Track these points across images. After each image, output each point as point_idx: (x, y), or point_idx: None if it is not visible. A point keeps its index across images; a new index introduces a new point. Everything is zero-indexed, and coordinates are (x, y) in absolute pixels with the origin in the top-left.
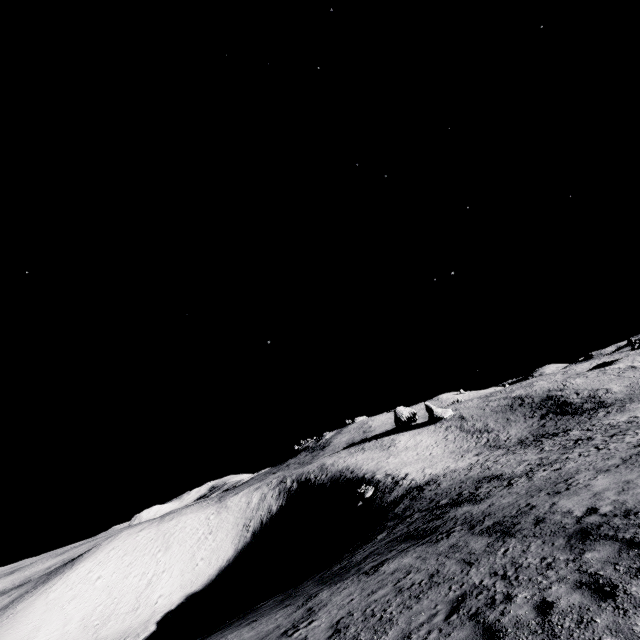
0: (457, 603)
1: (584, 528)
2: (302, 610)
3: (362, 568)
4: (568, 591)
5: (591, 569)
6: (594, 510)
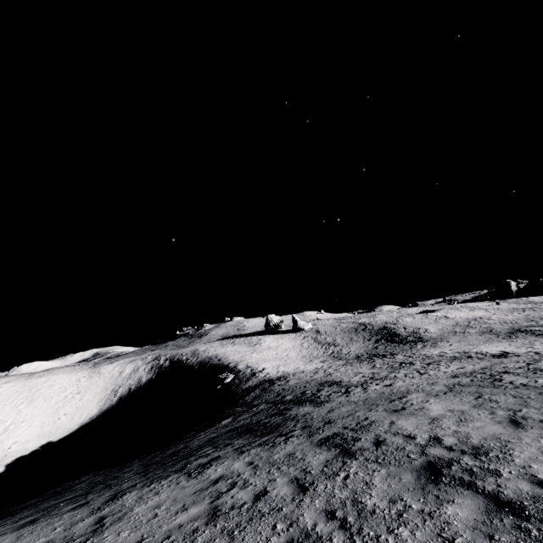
0: None
1: (432, 463)
2: (92, 520)
3: (189, 464)
4: None
5: (459, 539)
6: (437, 440)
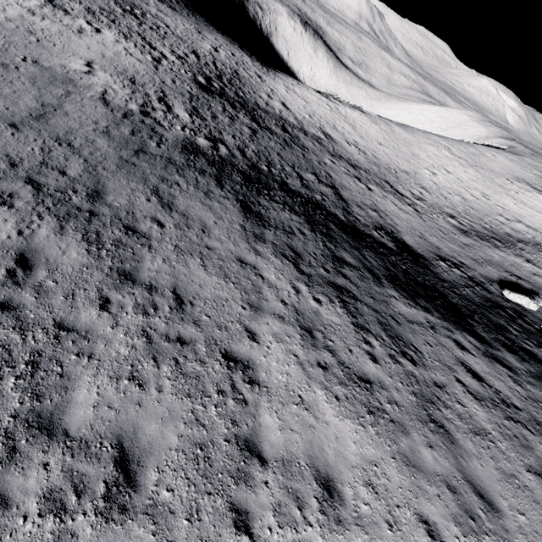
0: None
1: None
2: None
3: None
4: None
5: None
6: None
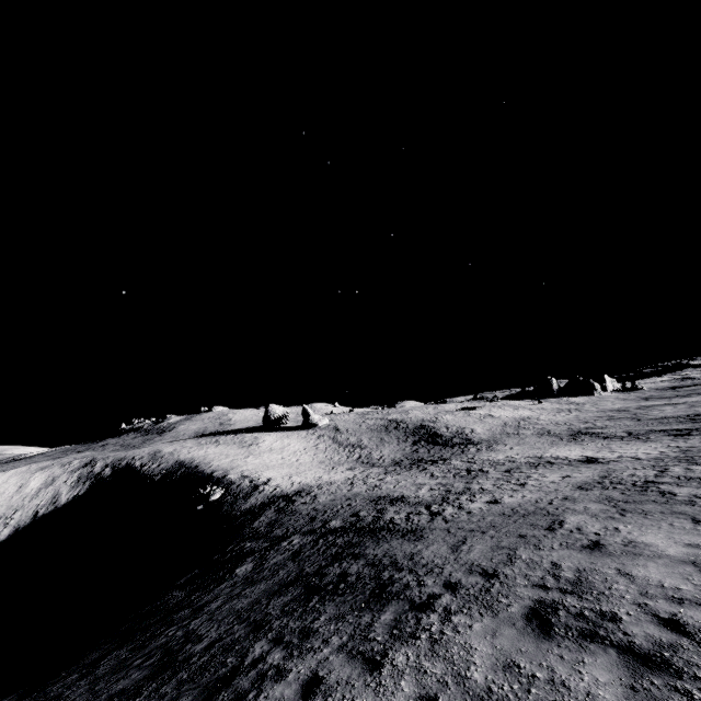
0: None
1: None
2: None
3: None
4: None
5: None
6: None
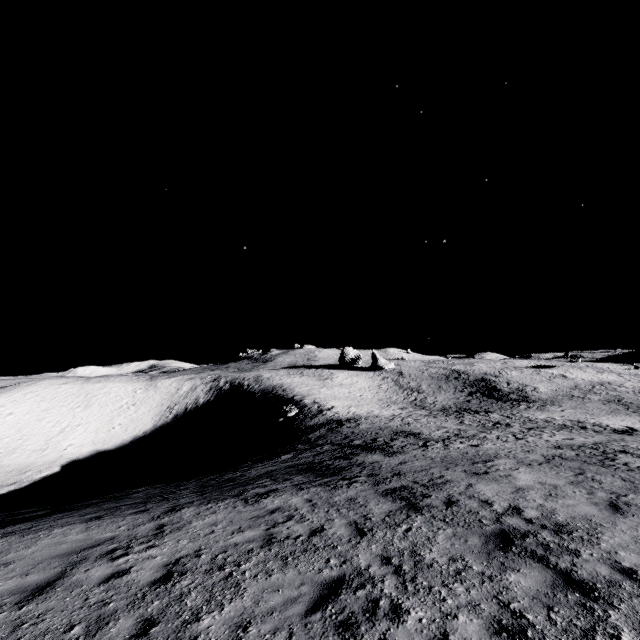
0: (328, 592)
1: (505, 532)
2: (153, 525)
3: (246, 491)
4: (482, 634)
5: (515, 604)
6: (517, 510)
